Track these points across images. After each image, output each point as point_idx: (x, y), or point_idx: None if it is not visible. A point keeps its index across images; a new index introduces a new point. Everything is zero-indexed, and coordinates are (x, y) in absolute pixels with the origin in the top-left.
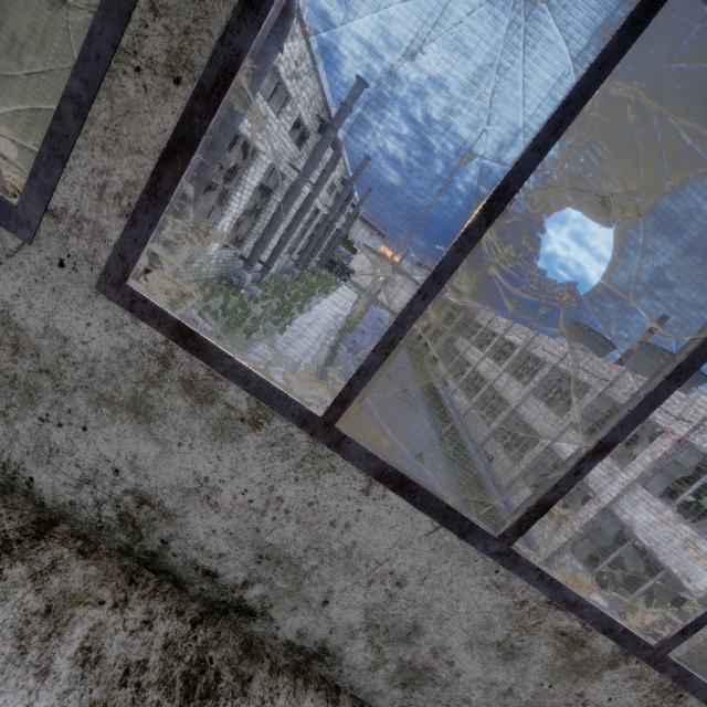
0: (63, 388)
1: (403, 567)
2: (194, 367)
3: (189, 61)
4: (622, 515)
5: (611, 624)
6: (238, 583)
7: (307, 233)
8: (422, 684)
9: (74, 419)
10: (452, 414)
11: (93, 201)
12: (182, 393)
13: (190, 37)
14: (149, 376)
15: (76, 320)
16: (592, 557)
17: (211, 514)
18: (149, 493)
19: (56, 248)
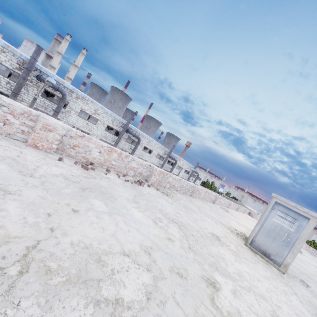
0: None
1: None
2: None
3: None
4: None
5: None
6: None
7: None
8: None
9: None
10: None
11: None
12: None
13: None
14: None
15: None
16: None
17: None
18: None
19: None
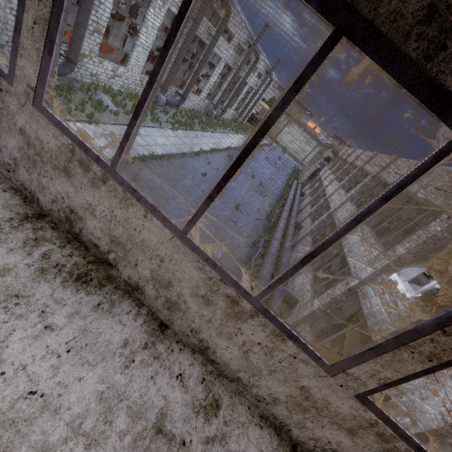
0: None
1: None
2: None
3: None
4: (344, 241)
5: None
6: None
7: (224, 86)
8: None
9: None
10: (287, 202)
11: None
12: None
13: None
14: None
15: None
16: None
17: None
18: None
19: None
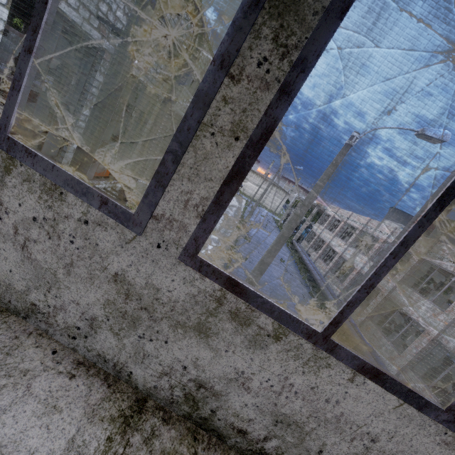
0: (154, 318)
1: (376, 429)
2: (238, 304)
3: (245, 127)
4: (447, 344)
5: None
6: (260, 438)
7: None
8: None
9: (160, 336)
10: (316, 276)
11: (180, 209)
12: (230, 320)
13: (246, 113)
14: (209, 310)
15: (165, 278)
16: (425, 373)
17: (244, 394)
18: (205, 381)
19: (156, 237)
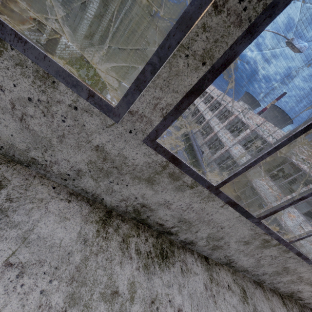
0: (121, 173)
1: (225, 224)
2: (175, 169)
3: (212, 55)
4: (249, 177)
5: (279, 238)
6: (170, 227)
7: (126, 31)
8: (218, 249)
9: (123, 182)
10: (189, 133)
11: (150, 109)
12: (168, 177)
13: (217, 43)
14: (157, 171)
15: (132, 152)
16: (233, 189)
17: (167, 210)
18: (146, 204)
19: (129, 125)
